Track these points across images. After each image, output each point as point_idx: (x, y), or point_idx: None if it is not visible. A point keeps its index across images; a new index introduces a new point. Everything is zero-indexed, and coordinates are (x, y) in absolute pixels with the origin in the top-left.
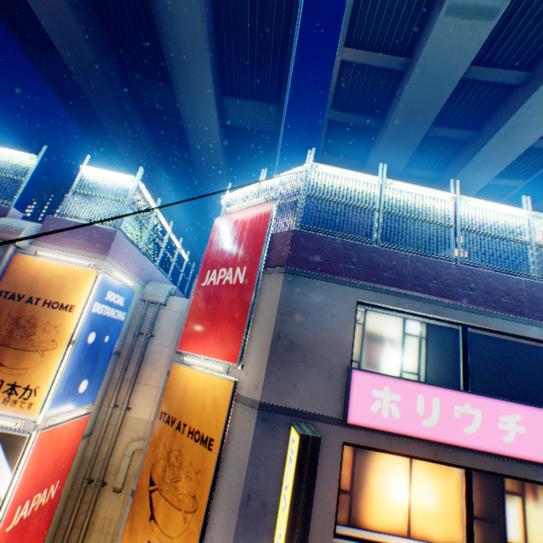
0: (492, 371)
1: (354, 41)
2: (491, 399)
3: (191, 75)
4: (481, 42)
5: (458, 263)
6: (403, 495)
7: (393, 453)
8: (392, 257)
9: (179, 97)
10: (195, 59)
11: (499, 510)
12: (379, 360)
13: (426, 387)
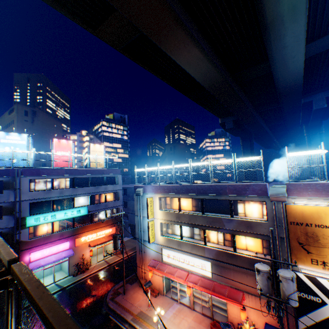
0: None
1: None
2: None
3: (286, 54)
4: None
5: None
6: None
7: None
8: None
9: (273, 69)
10: (292, 45)
11: None
12: None
13: None
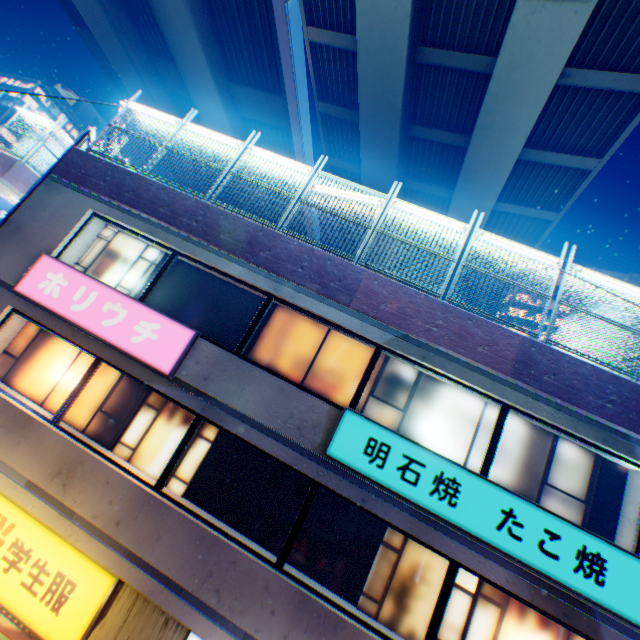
0: (204, 308)
1: (318, 20)
2: (145, 307)
3: (189, 56)
4: (407, 14)
5: (210, 202)
6: (58, 375)
7: (47, 329)
8: (143, 183)
9: (186, 81)
10: (187, 39)
11: (131, 415)
12: (106, 272)
13: (95, 282)
